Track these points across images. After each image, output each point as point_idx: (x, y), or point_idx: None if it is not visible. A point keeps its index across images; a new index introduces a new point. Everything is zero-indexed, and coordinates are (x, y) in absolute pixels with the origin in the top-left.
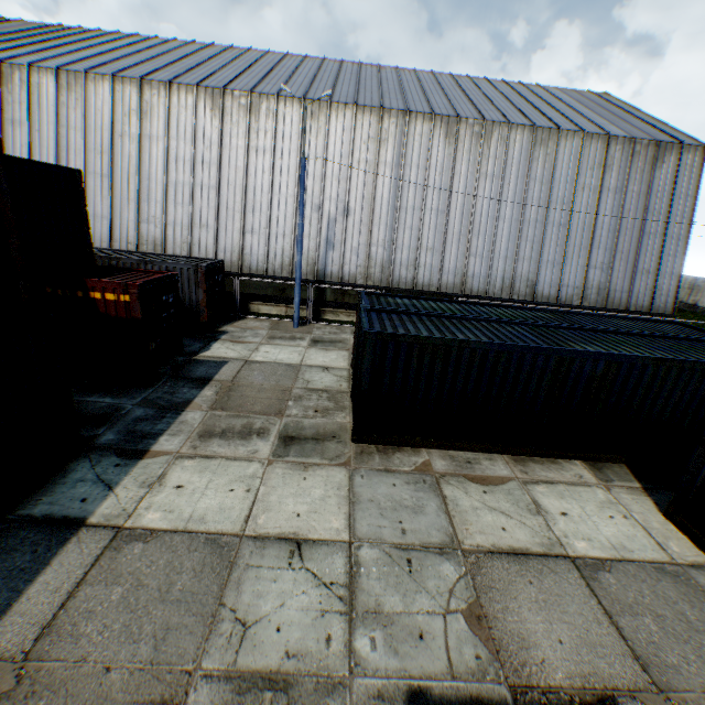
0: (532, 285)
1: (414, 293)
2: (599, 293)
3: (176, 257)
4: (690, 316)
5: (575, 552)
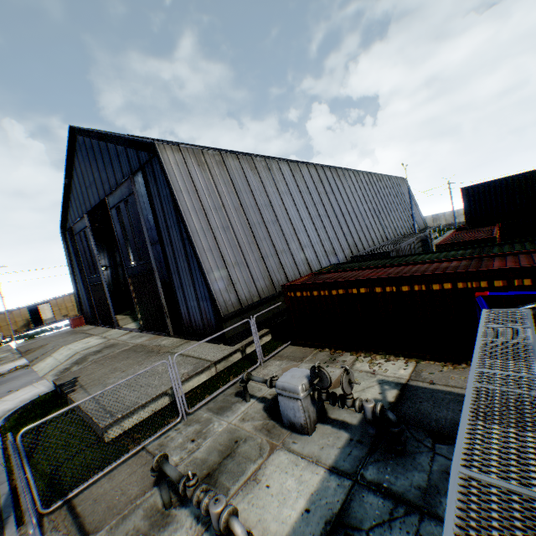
0: (412, 226)
1: None
2: (419, 224)
3: (395, 239)
4: None
5: None
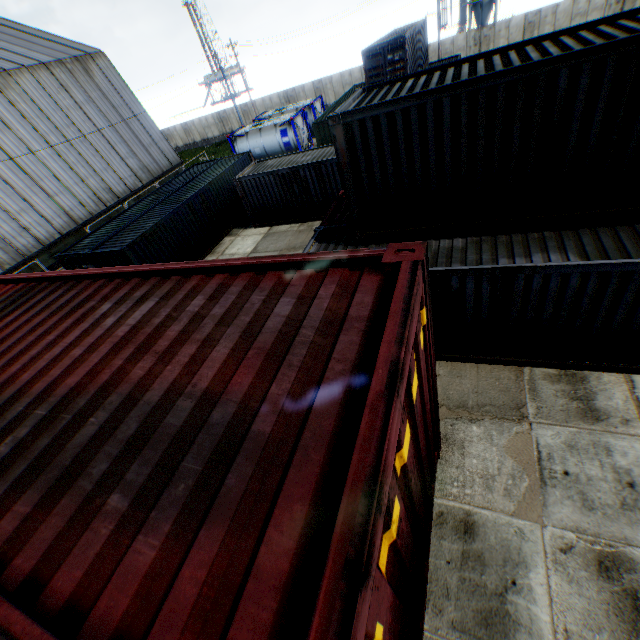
0: (110, 191)
1: (49, 248)
2: (145, 171)
3: None
4: (184, 156)
5: (250, 252)
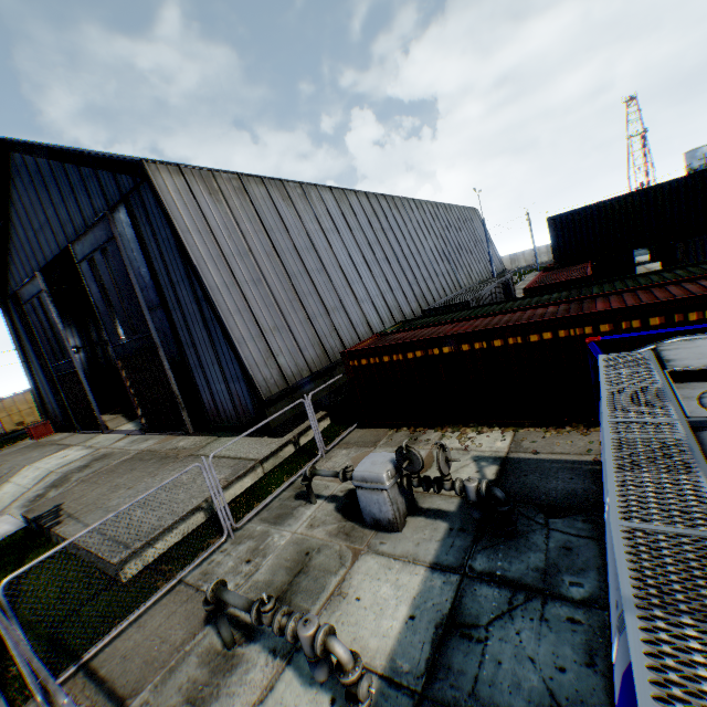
0: (489, 270)
1: None
2: (496, 267)
3: (472, 286)
4: None
5: None
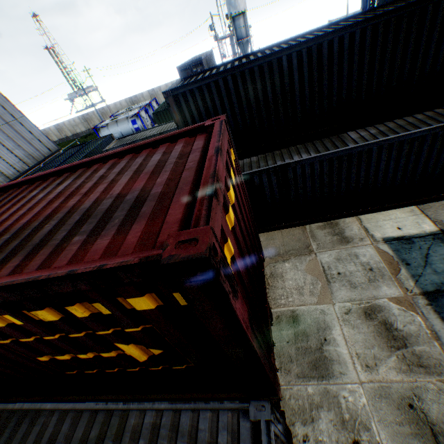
0: (2, 174)
1: None
2: (30, 158)
3: None
4: (60, 146)
5: None
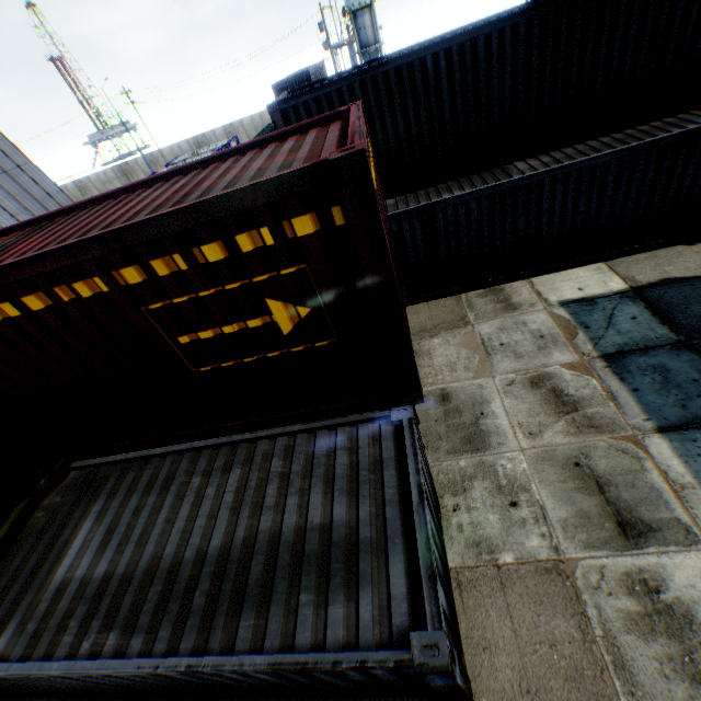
0: None
1: None
2: None
3: None
4: None
5: None
